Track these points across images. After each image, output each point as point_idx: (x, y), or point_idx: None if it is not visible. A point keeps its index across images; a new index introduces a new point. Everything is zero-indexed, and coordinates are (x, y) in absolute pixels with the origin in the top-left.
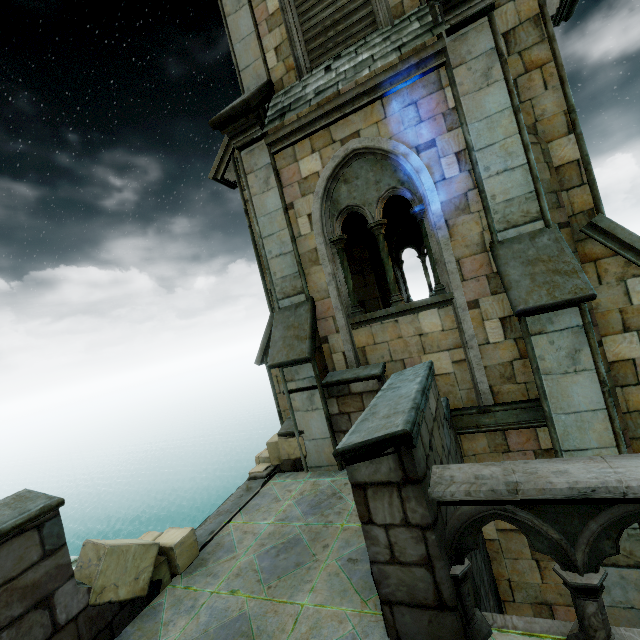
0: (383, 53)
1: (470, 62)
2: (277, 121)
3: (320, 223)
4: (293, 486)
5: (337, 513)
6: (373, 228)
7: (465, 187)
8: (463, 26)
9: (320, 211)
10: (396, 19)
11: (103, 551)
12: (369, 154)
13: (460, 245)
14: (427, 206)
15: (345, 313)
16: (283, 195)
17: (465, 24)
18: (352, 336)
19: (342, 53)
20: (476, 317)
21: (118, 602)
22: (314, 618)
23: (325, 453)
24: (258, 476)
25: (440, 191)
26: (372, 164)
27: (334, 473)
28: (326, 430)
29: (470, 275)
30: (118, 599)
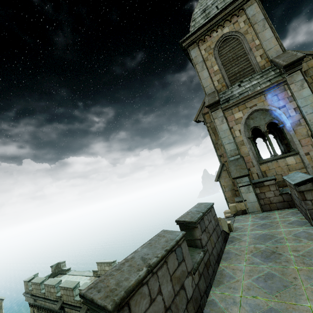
0: (263, 82)
1: (295, 83)
2: (226, 103)
3: (244, 132)
4: (247, 217)
5: (273, 218)
6: (264, 132)
7: (298, 118)
8: (291, 73)
9: (244, 128)
10: (262, 69)
11: (220, 218)
12: (260, 110)
13: (299, 135)
14: (285, 124)
15: (256, 160)
16: (229, 125)
17: (292, 73)
18: (259, 167)
19: (243, 80)
20: (308, 158)
21: (226, 232)
22: (288, 230)
23: (255, 207)
24: (230, 216)
25: (289, 120)
26: (261, 113)
27: (261, 213)
28: (255, 199)
29: (304, 145)
30: (226, 231)
